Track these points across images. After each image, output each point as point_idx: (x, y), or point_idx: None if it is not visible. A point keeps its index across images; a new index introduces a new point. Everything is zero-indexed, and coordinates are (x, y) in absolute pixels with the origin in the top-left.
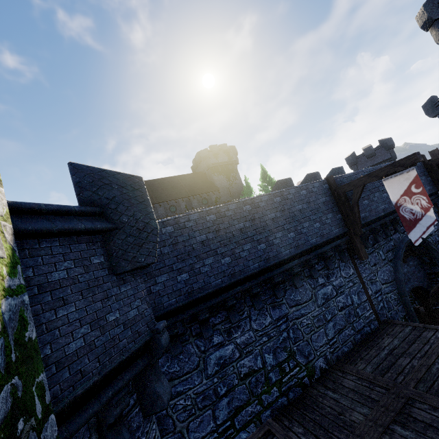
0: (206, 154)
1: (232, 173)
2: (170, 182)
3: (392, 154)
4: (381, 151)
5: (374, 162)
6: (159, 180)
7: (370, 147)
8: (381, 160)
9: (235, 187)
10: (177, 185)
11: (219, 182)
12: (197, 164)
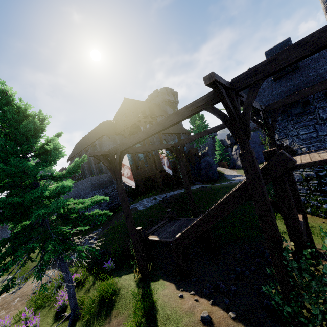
0: (164, 92)
1: (175, 109)
2: (141, 103)
3: None
4: None
5: None
6: (133, 100)
7: None
8: None
9: None
10: (146, 106)
11: (169, 112)
12: (153, 98)
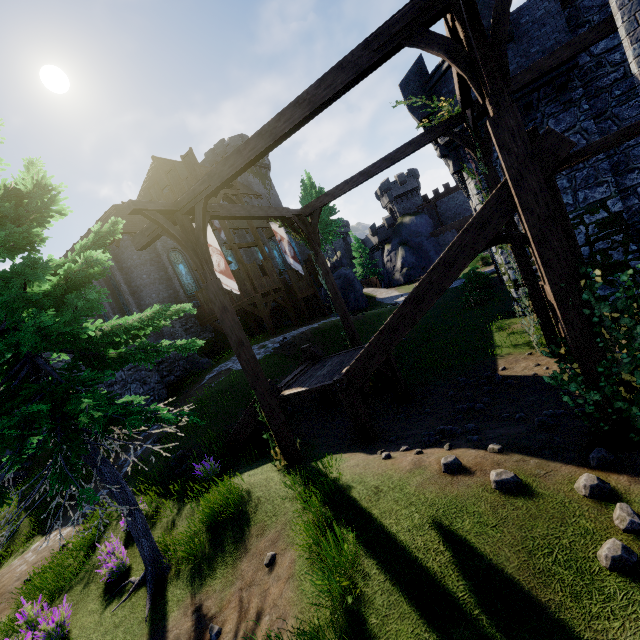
0: (239, 143)
1: (267, 180)
2: None
3: (418, 184)
4: (410, 179)
5: (406, 190)
6: (175, 162)
7: (403, 175)
8: (410, 189)
9: (273, 199)
10: None
11: (256, 187)
12: (216, 159)
